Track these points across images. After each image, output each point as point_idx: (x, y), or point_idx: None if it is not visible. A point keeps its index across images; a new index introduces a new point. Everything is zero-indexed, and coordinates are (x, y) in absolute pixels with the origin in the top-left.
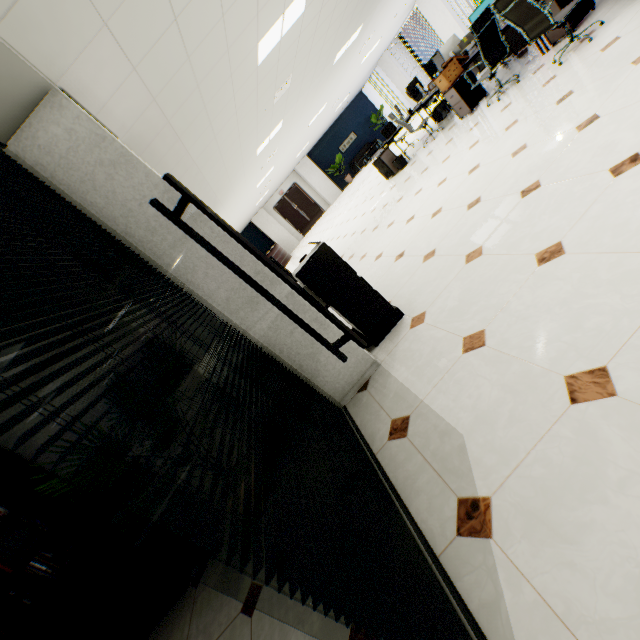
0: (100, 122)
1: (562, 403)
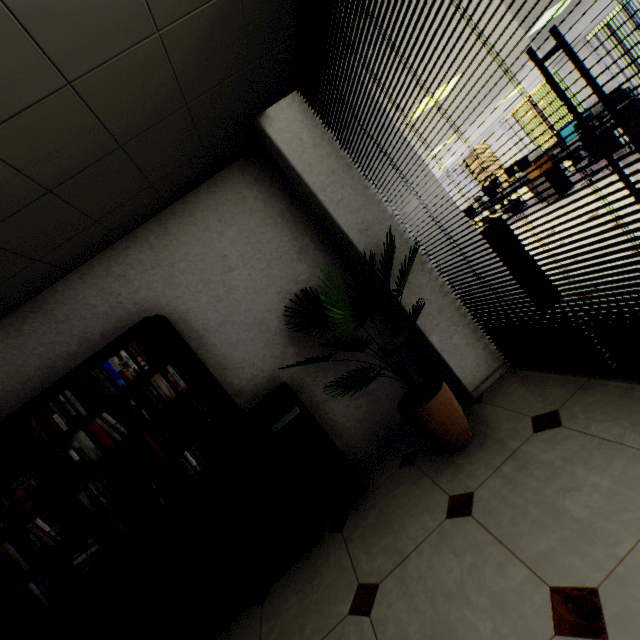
0: None
1: None
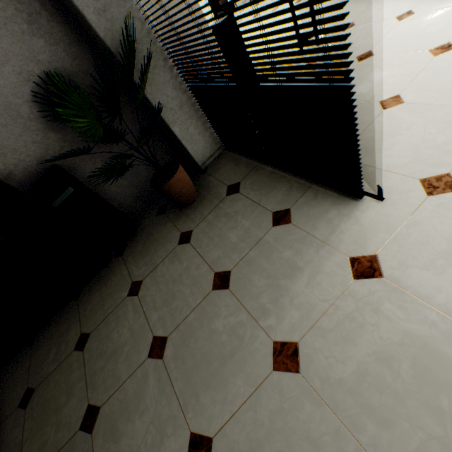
0: None
1: (379, 111)
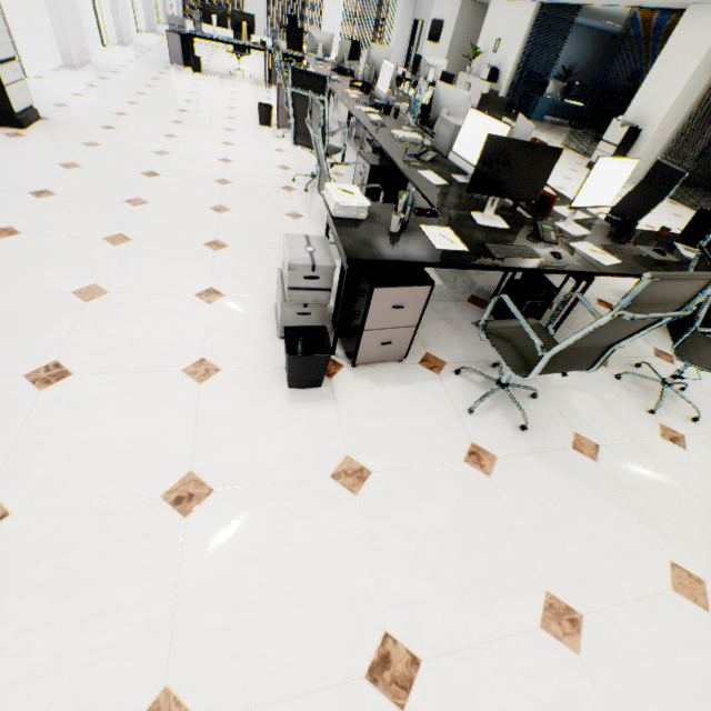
0: None
1: None
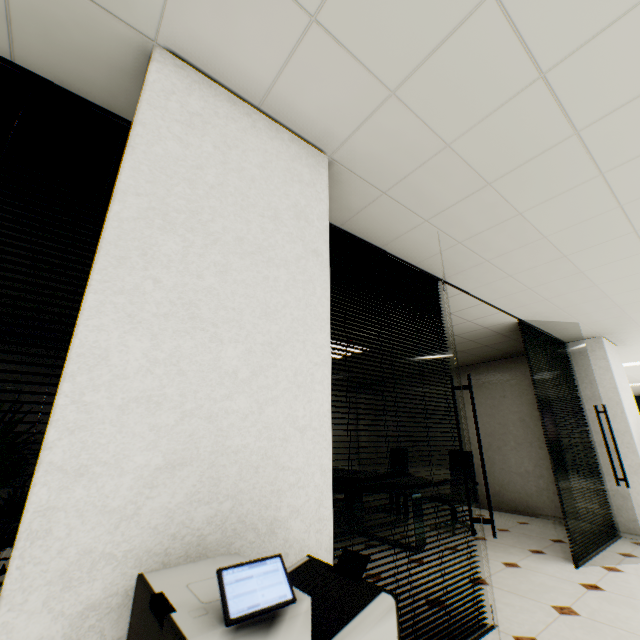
0: (275, 118)
1: None
